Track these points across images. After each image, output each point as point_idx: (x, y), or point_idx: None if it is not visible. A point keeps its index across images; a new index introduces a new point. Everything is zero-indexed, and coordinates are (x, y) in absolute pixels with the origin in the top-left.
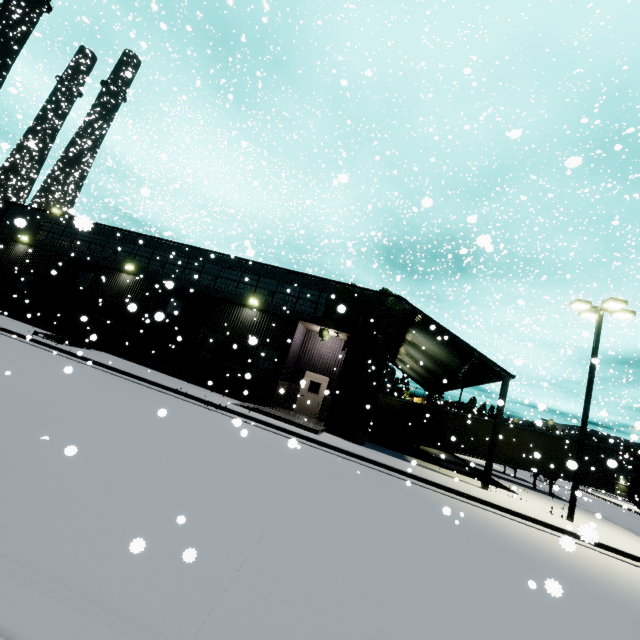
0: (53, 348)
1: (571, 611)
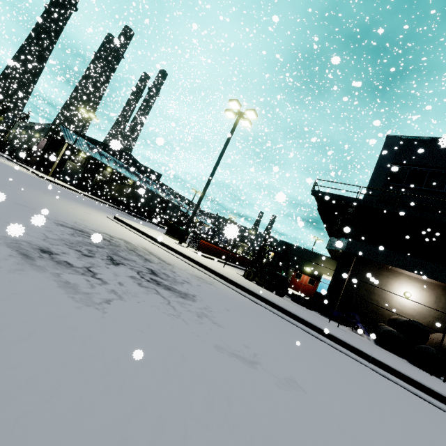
0: None
1: None
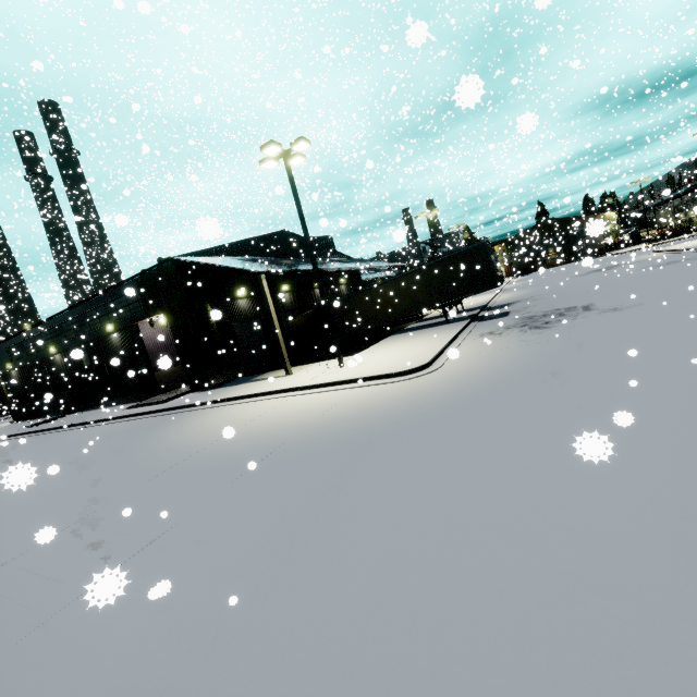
0: (26, 434)
1: (59, 484)
